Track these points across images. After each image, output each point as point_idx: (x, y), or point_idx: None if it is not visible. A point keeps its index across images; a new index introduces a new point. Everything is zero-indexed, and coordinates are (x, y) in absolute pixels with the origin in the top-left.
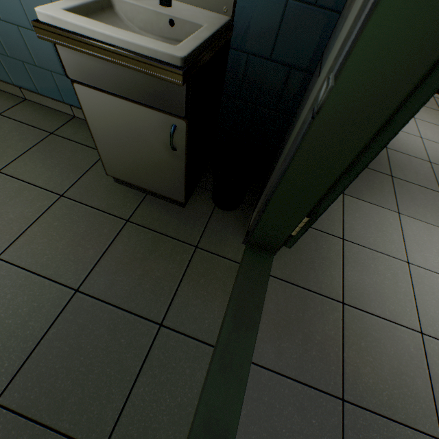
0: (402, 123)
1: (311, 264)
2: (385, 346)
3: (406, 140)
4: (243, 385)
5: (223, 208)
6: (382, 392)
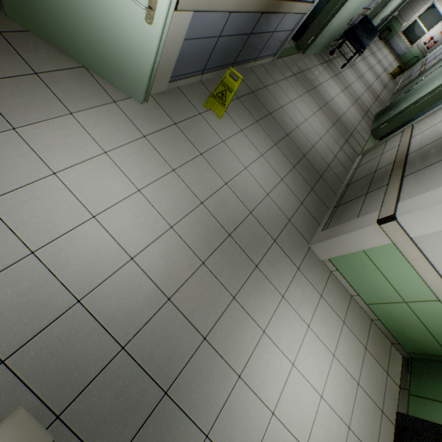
0: (335, 16)
1: (306, 61)
2: (312, 78)
3: (347, 78)
4: (288, 55)
5: (292, 38)
6: (308, 78)
